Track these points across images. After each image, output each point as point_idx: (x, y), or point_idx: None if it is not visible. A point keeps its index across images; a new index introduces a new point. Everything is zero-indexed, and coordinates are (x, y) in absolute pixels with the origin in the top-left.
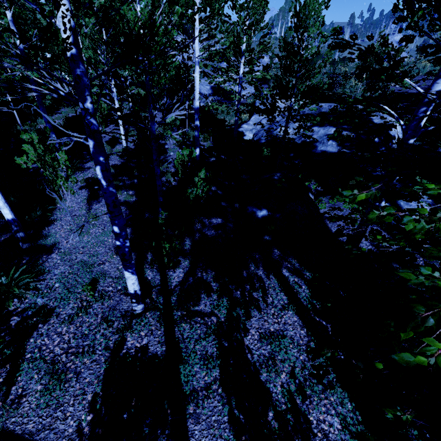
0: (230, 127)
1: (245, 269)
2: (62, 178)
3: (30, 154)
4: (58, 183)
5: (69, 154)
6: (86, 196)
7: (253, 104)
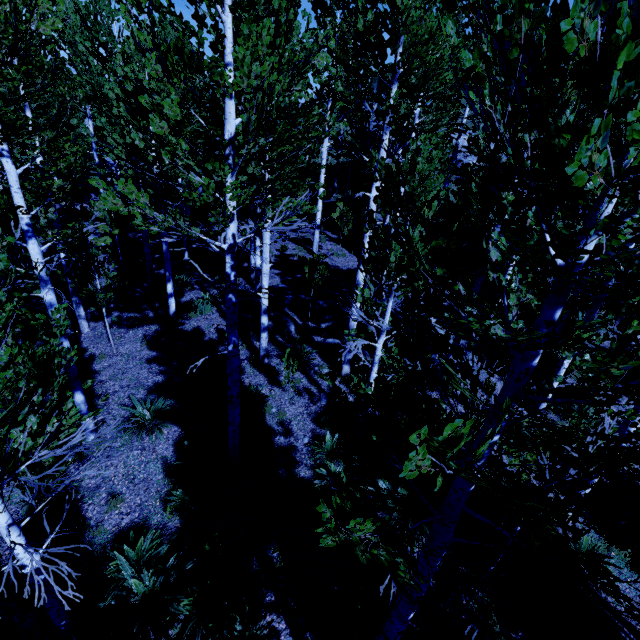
0: None
1: None
2: None
3: None
4: None
5: None
6: None
7: None
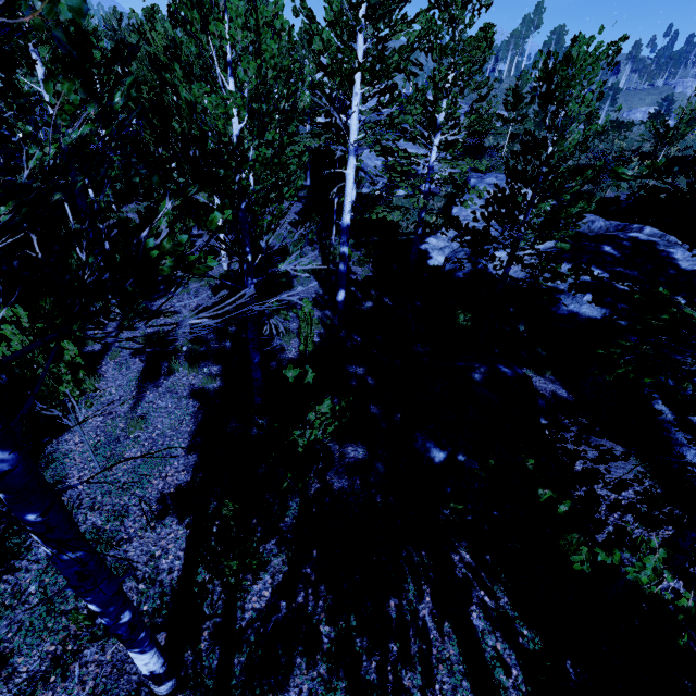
0: (407, 238)
1: (395, 594)
2: (69, 383)
3: (14, 340)
4: (63, 390)
5: (133, 281)
6: (139, 370)
7: (448, 214)
